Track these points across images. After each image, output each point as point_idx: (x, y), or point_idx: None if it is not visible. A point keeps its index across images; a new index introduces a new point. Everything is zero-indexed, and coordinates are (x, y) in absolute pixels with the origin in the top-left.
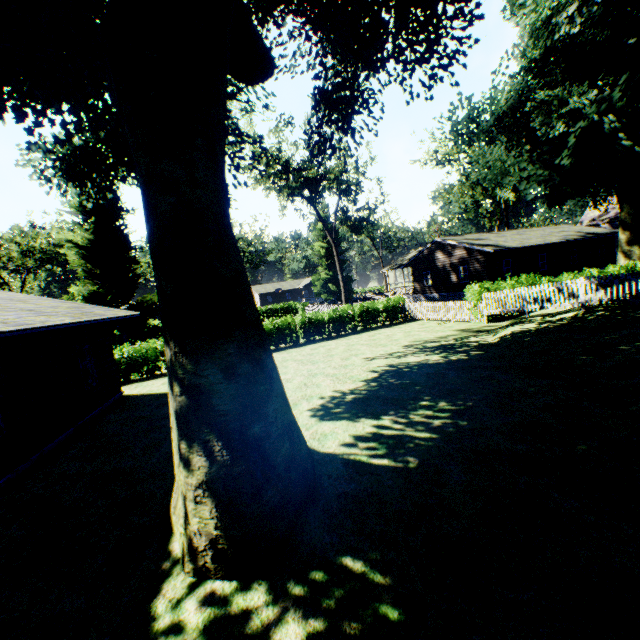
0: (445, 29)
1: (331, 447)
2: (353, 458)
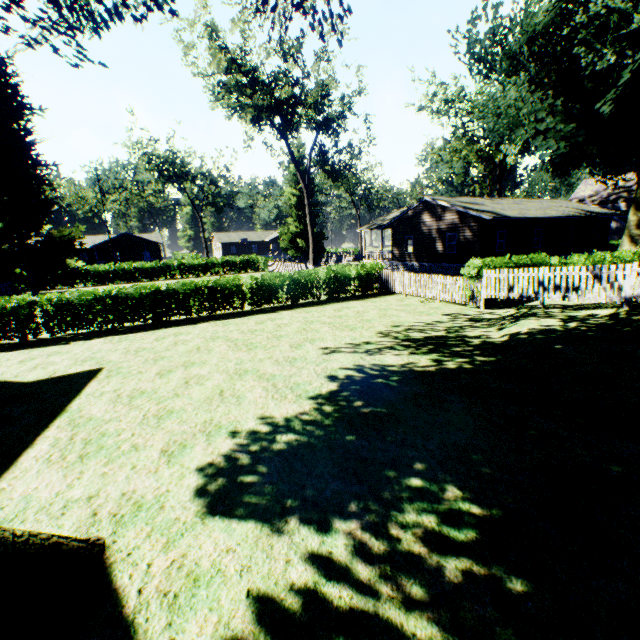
0: None
1: None
2: None
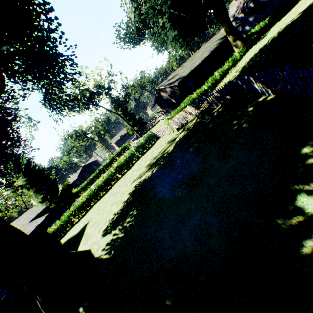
0: (56, 57)
1: (98, 253)
2: (101, 257)
